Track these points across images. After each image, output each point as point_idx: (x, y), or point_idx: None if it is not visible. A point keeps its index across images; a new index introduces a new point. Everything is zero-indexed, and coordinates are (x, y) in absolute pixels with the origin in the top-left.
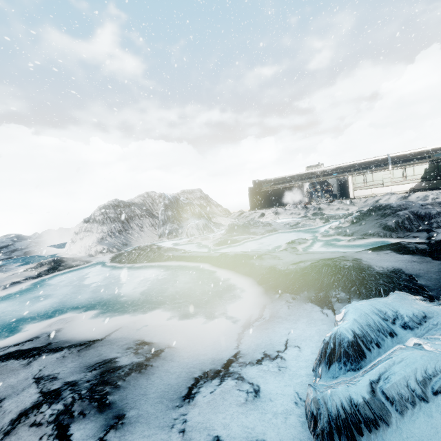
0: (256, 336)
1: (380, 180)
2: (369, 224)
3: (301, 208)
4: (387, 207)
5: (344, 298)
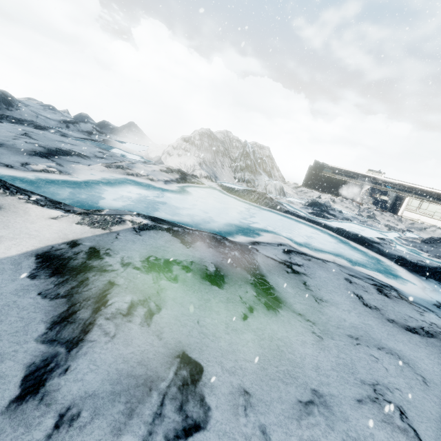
0: (436, 296)
1: (432, 212)
2: (440, 249)
3: (356, 206)
4: None
5: None
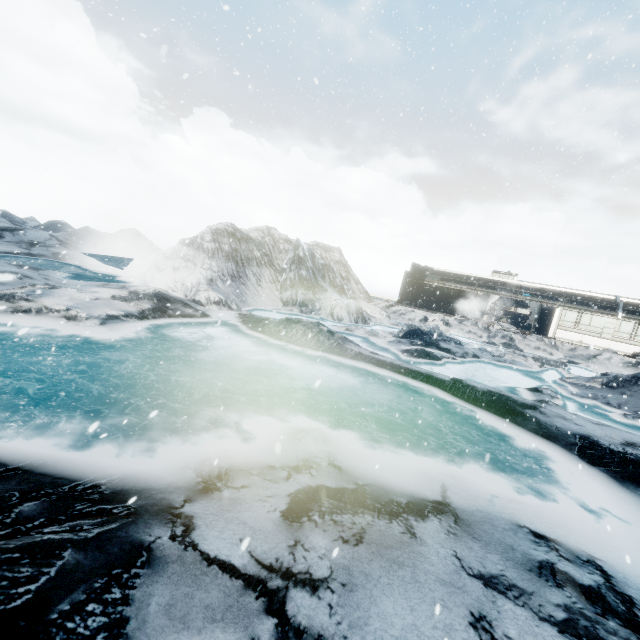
0: None
1: (598, 328)
2: (639, 398)
3: (482, 328)
4: None
5: None
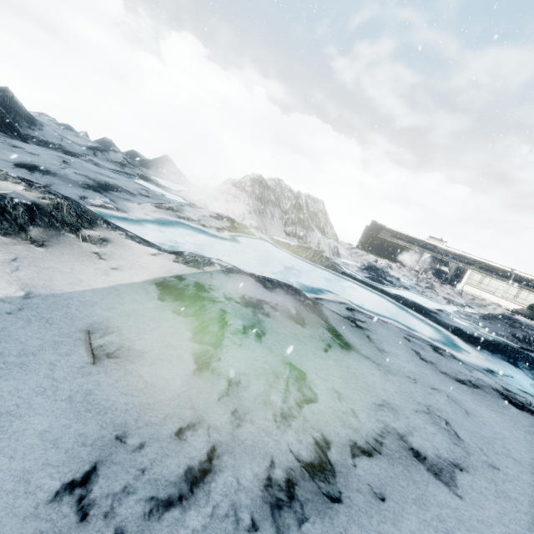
0: (487, 365)
1: (493, 288)
2: (498, 326)
3: (414, 275)
4: (517, 321)
5: (527, 368)
